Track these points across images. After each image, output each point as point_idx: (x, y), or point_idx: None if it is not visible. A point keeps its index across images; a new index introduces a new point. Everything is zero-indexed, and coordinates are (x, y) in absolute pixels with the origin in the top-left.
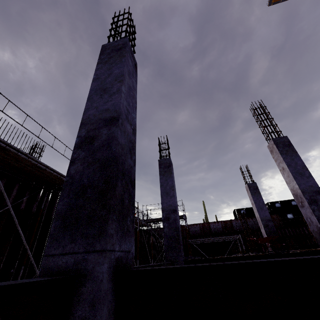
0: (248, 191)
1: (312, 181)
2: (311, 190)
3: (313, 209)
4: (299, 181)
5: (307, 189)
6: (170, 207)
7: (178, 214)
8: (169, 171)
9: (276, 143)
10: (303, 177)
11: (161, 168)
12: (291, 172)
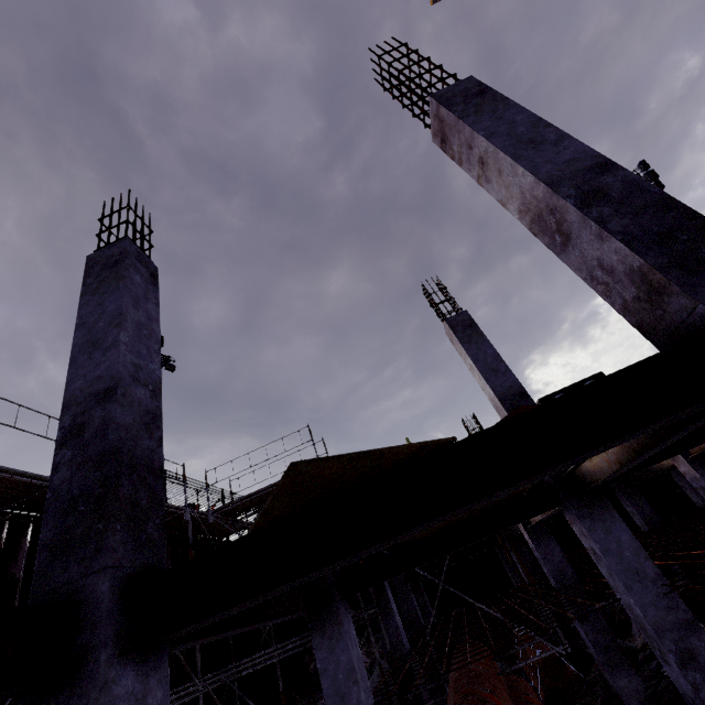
0: (454, 339)
1: (574, 147)
2: (576, 169)
3: (599, 217)
4: (531, 160)
5: (562, 172)
6: (95, 387)
7: (156, 411)
8: (115, 275)
9: (445, 100)
10: (543, 147)
11: (90, 275)
12: (501, 147)
